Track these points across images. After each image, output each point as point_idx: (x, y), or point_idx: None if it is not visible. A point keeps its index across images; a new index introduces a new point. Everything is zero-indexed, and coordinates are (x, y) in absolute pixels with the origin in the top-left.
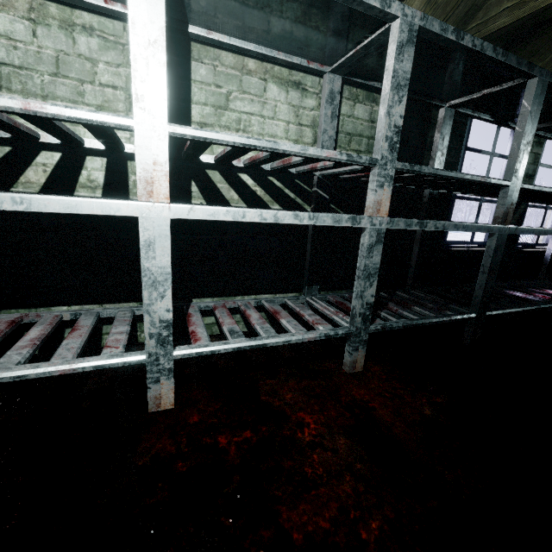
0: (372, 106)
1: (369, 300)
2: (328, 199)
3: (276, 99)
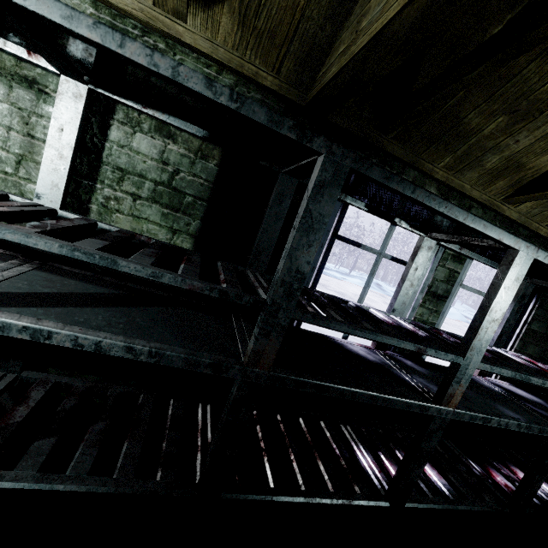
0: (166, 142)
1: None
2: None
3: None
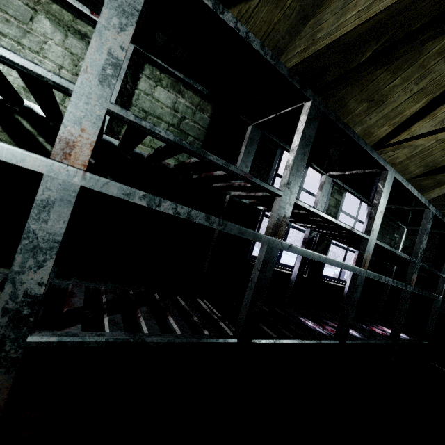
0: (177, 96)
1: (33, 290)
2: (93, 163)
3: (47, 36)
